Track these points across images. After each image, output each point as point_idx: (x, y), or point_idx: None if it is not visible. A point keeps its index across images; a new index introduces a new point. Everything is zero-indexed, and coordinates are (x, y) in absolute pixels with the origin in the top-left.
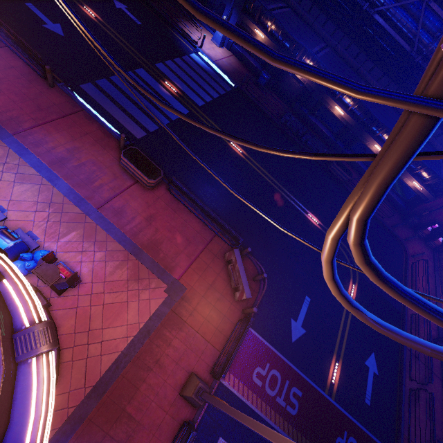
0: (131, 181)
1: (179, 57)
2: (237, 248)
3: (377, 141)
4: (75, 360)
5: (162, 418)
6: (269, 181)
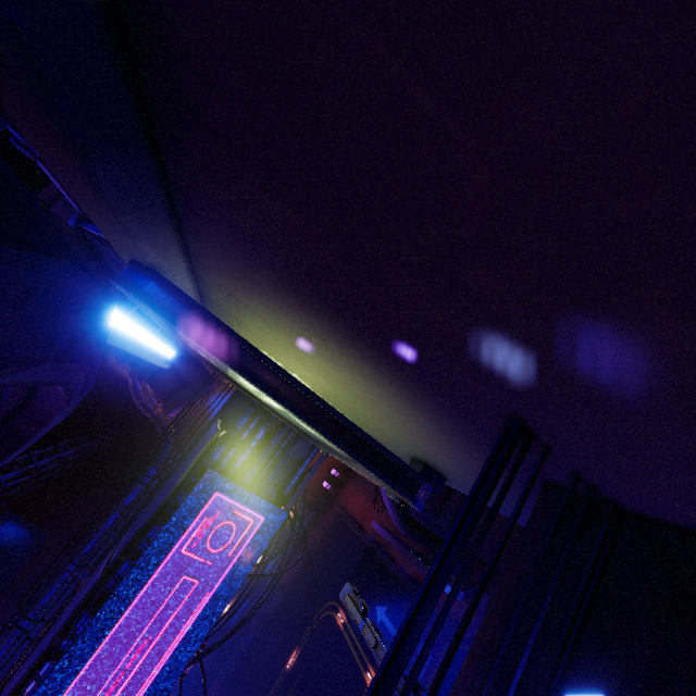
0: None
1: None
2: None
3: None
4: None
5: None
6: None
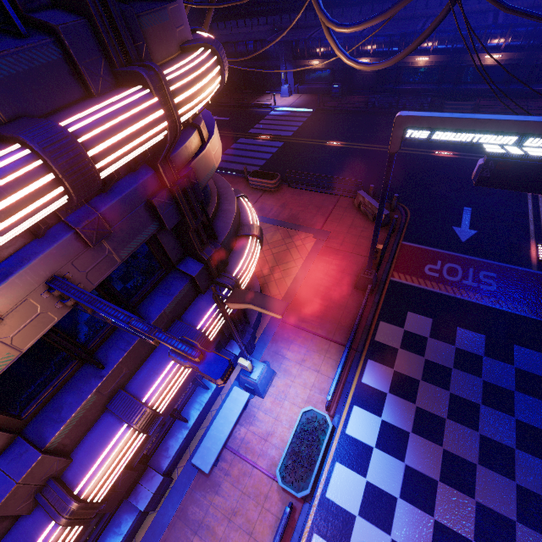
0: (261, 192)
1: (262, 119)
2: (360, 190)
3: (485, 52)
4: (267, 282)
5: (345, 302)
6: (377, 149)
